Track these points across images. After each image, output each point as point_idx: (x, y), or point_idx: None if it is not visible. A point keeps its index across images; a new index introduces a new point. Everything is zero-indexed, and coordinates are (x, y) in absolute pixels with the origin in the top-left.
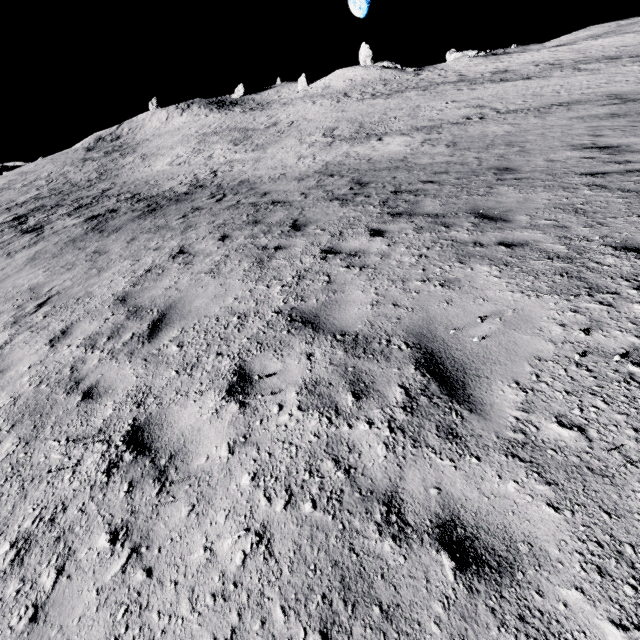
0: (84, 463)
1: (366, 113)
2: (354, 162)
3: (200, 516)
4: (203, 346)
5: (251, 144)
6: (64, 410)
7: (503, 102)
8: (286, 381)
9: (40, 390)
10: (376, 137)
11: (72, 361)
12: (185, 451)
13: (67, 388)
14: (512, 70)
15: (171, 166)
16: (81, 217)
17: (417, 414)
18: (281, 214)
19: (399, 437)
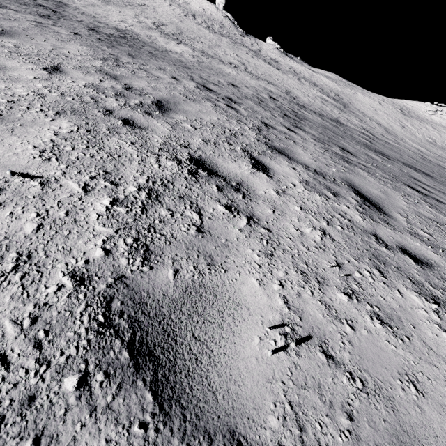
0: None
1: (191, 30)
2: (145, 38)
3: None
4: None
5: None
6: None
7: (254, 69)
8: None
9: None
10: (179, 42)
11: None
12: None
13: None
14: (279, 63)
15: None
16: None
17: None
18: (47, 12)
19: None
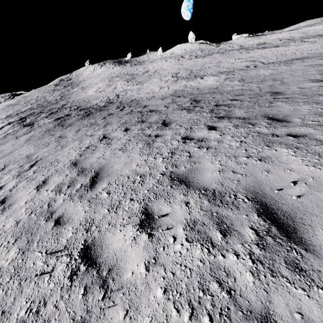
0: (56, 270)
1: (193, 65)
2: (190, 90)
3: (132, 320)
4: (122, 194)
5: (135, 81)
6: (44, 231)
7: (265, 58)
8: (175, 220)
9: (31, 217)
10: (200, 77)
11: (48, 200)
12: (117, 266)
13: (46, 217)
14: (268, 43)
15: (96, 92)
16: (52, 118)
17: (268, 250)
18: (155, 117)
19: (260, 267)
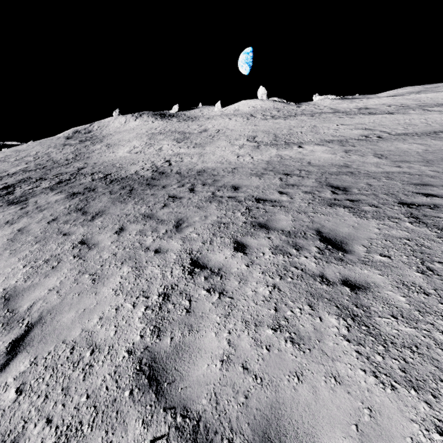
0: None
1: (275, 128)
2: (296, 164)
3: None
4: None
5: (191, 142)
6: None
7: (386, 127)
8: None
9: None
10: (295, 145)
11: None
12: None
13: None
14: (372, 108)
15: (130, 154)
16: (62, 193)
17: None
18: (286, 218)
19: None
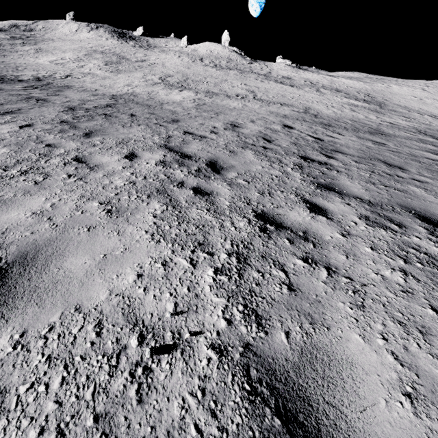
0: None
1: (197, 74)
2: (142, 97)
3: None
4: None
5: (115, 67)
6: None
7: (265, 93)
8: None
9: None
10: (182, 89)
11: None
12: None
13: None
14: (292, 79)
15: (50, 63)
16: None
17: None
18: (23, 105)
19: None
